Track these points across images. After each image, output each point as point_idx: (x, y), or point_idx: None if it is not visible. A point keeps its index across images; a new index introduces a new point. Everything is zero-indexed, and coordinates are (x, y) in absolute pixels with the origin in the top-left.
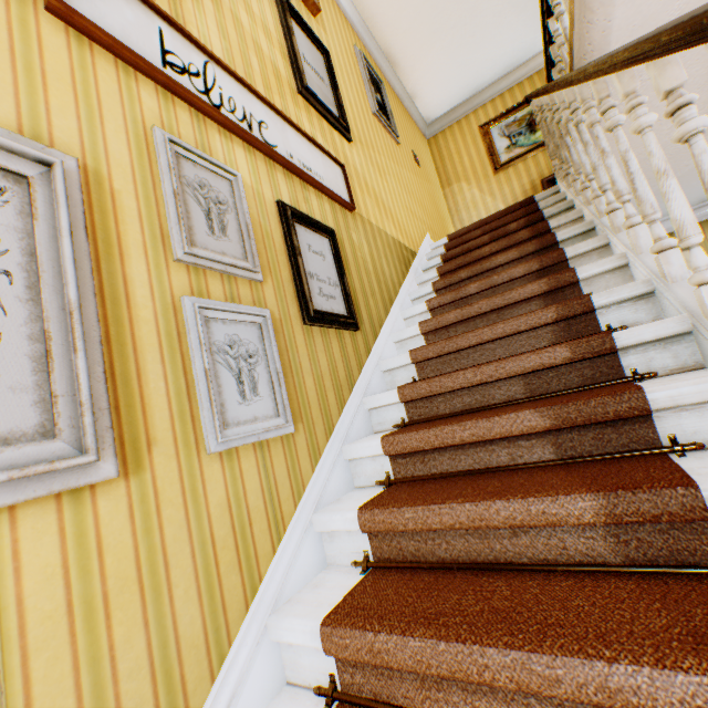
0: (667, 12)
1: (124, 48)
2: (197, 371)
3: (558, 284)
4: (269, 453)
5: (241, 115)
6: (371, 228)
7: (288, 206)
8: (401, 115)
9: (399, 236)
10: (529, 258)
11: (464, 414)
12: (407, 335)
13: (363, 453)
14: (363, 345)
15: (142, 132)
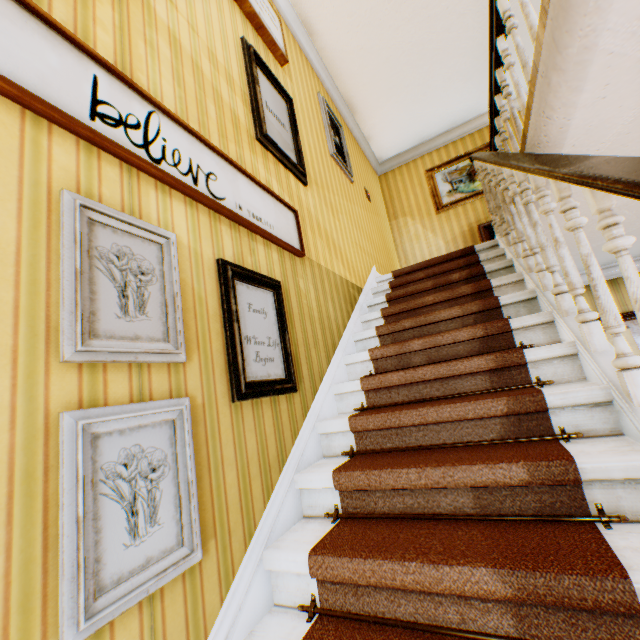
0: (622, 117)
1: (34, 99)
2: (64, 522)
3: (505, 363)
4: (162, 603)
5: (186, 167)
6: (319, 271)
7: (229, 263)
8: (356, 155)
9: (347, 273)
10: (472, 316)
11: (404, 518)
12: (348, 389)
13: (286, 566)
14: (300, 407)
15: (44, 196)
